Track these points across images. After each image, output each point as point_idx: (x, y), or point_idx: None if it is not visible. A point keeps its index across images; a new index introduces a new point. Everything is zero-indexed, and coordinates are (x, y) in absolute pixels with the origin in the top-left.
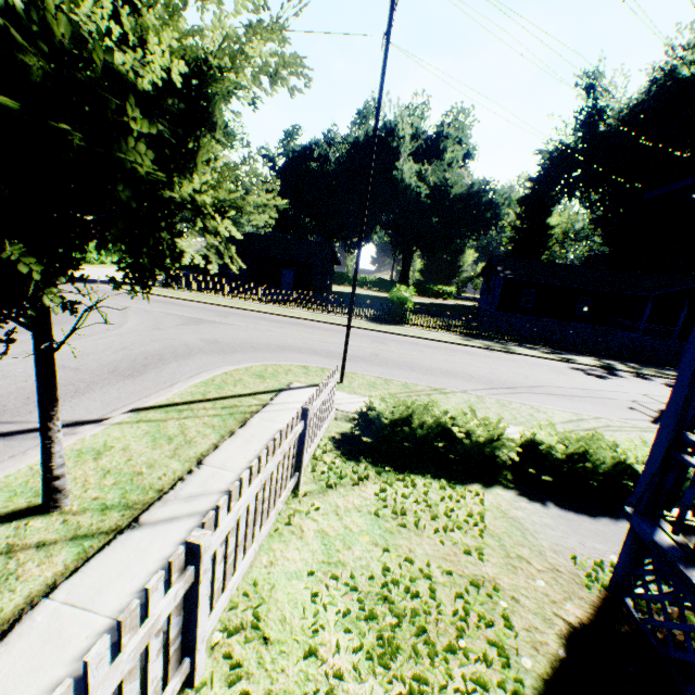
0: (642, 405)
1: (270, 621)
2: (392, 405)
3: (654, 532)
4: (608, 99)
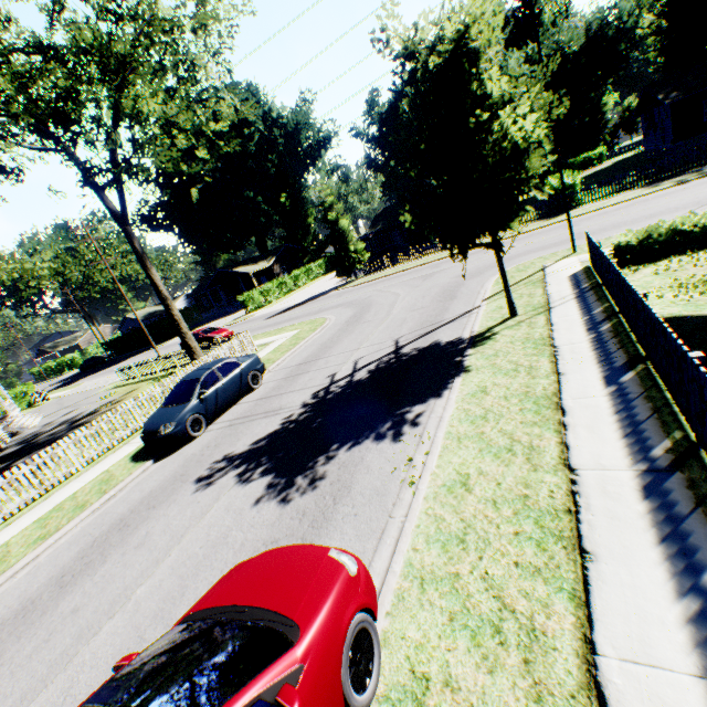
0: None
1: None
2: (631, 237)
3: None
4: None
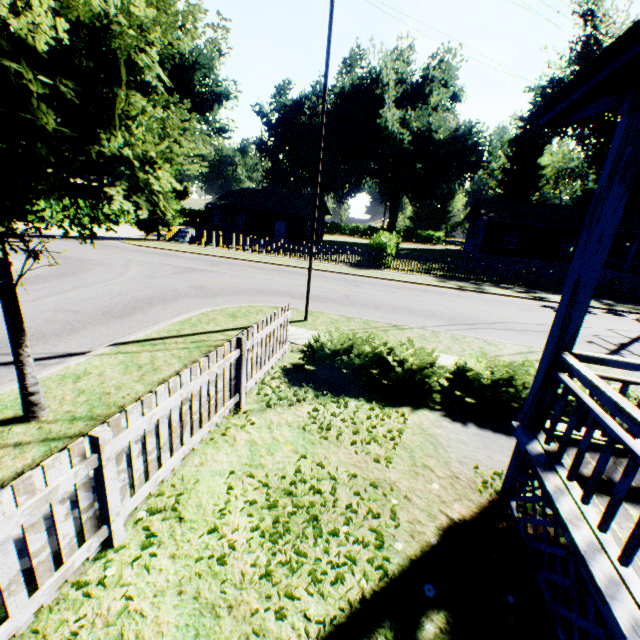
0: (602, 339)
1: (189, 506)
2: (338, 338)
3: (529, 442)
4: (608, 25)
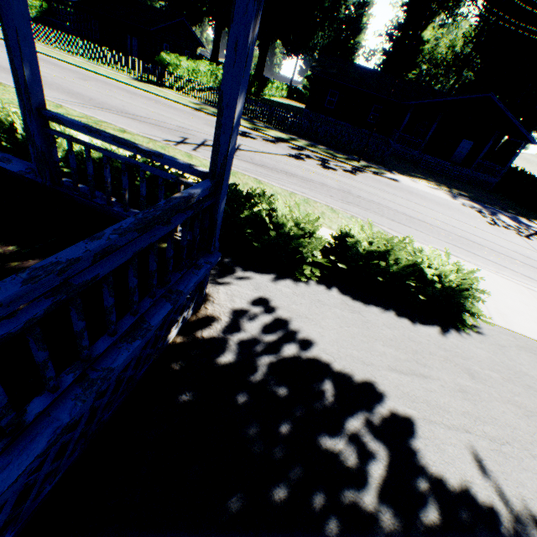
0: (206, 142)
1: None
2: None
3: None
4: None
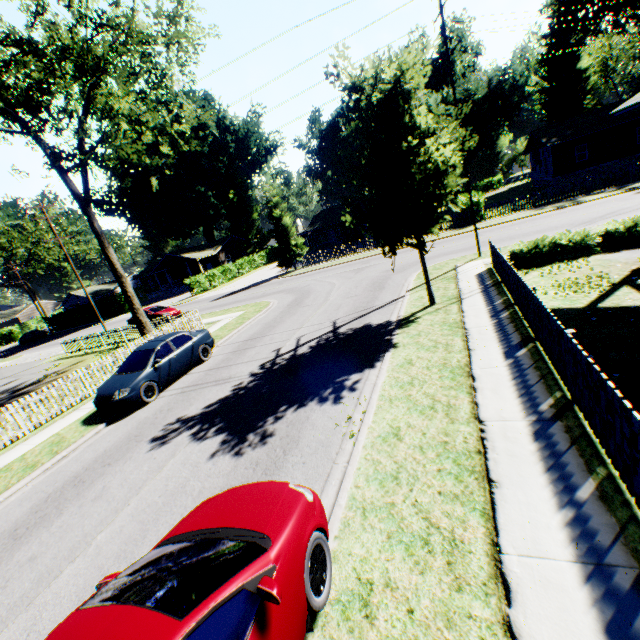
0: None
1: None
2: (523, 246)
3: None
4: None
